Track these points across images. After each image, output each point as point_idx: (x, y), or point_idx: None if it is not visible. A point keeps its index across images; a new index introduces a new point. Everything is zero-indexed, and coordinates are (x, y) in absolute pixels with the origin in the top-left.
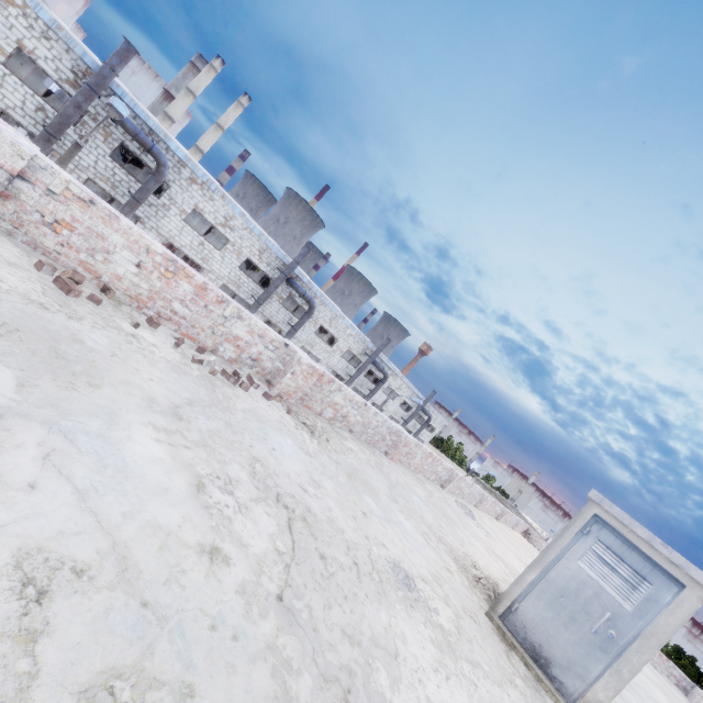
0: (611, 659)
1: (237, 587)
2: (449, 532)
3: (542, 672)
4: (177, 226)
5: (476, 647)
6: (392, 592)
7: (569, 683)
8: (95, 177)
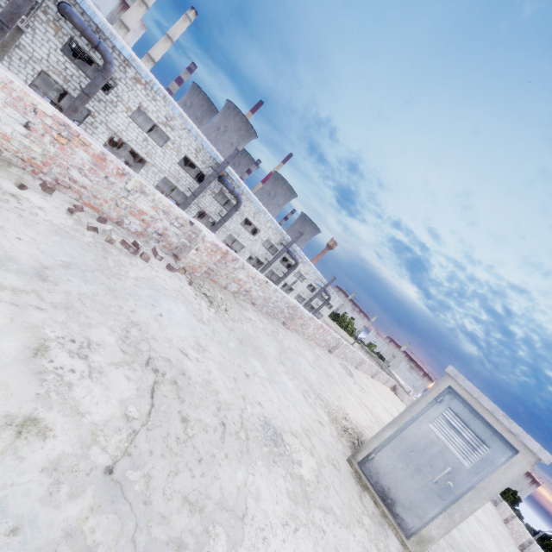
0: (446, 505)
1: (47, 463)
2: (328, 389)
3: (387, 510)
4: (124, 122)
5: (331, 493)
6: (257, 449)
7: (409, 520)
8: (48, 69)
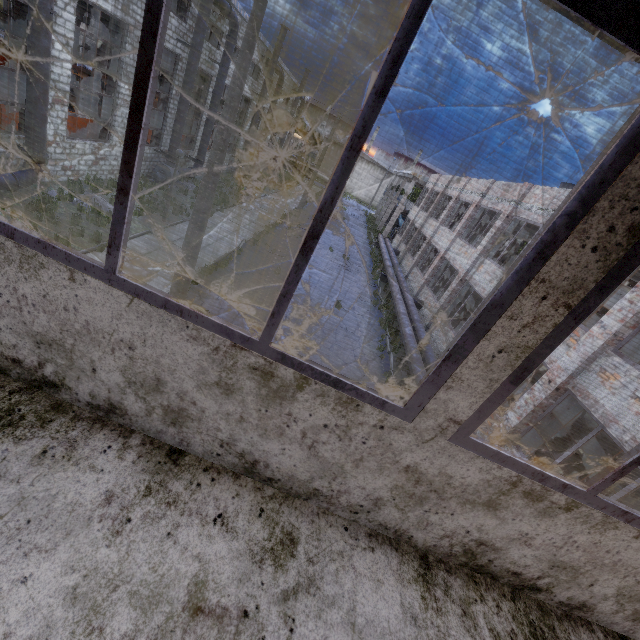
0: None
1: None
2: None
3: None
4: None
5: None
6: None
7: None
8: None
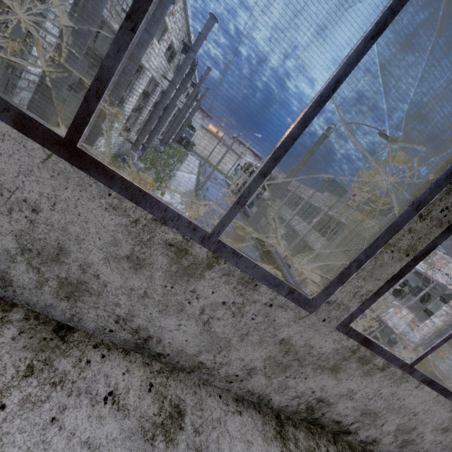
0: None
1: None
2: None
3: None
4: None
5: None
6: None
7: None
8: None
